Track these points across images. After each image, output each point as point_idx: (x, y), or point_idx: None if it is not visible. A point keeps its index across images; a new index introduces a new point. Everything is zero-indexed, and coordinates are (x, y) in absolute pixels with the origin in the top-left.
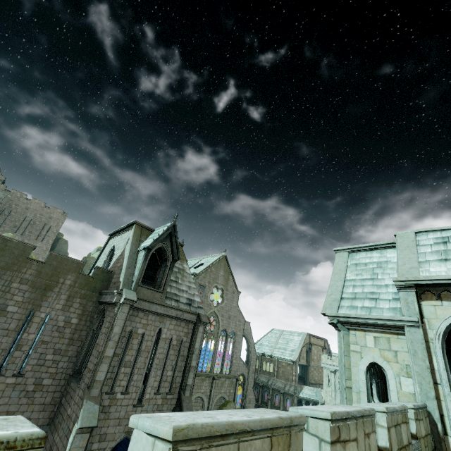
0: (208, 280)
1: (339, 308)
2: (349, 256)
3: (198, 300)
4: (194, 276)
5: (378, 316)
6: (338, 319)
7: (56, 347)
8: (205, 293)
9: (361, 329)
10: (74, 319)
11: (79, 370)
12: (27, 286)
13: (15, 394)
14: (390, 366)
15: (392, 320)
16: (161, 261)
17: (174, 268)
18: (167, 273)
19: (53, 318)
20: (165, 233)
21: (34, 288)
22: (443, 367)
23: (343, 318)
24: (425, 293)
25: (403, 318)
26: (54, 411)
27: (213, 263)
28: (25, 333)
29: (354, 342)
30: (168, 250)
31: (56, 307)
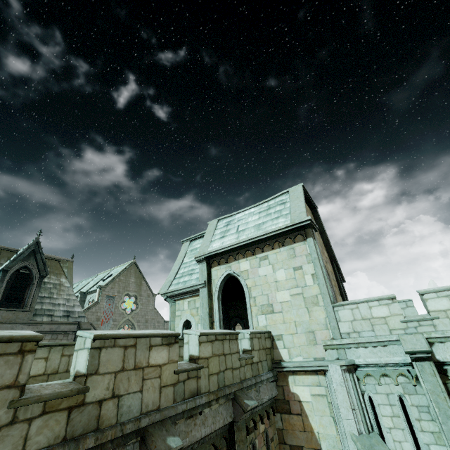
0: (118, 289)
1: (170, 286)
2: (190, 244)
3: (79, 310)
4: (100, 289)
5: (187, 286)
6: (167, 295)
7: None
8: (115, 303)
9: (182, 298)
10: None
11: None
12: None
13: None
14: (194, 319)
15: (193, 286)
16: (29, 280)
17: (47, 284)
18: (34, 290)
19: None
20: (27, 252)
21: None
22: (217, 309)
23: (169, 293)
24: (214, 262)
25: (198, 283)
26: None
27: (122, 271)
28: None
29: (178, 309)
30: (33, 268)
31: None
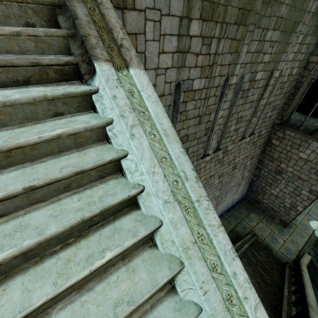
0: None
1: None
2: None
3: None
4: None
5: None
6: None
7: (274, 105)
8: None
9: None
10: (294, 69)
11: (289, 120)
12: (278, 32)
13: (249, 146)
14: None
15: None
16: None
17: None
18: None
19: (282, 74)
20: None
21: (282, 34)
22: None
23: None
24: None
25: None
26: (263, 147)
27: None
28: (261, 100)
29: None
30: None
31: (289, 58)
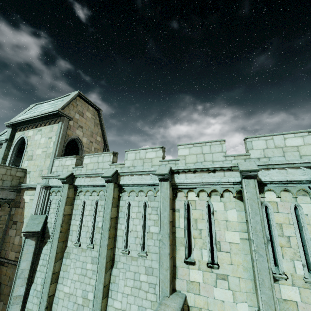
0: None
1: None
2: None
3: None
4: None
5: None
6: None
7: None
8: None
9: None
10: None
11: None
12: None
13: None
14: None
15: (0, 141)
16: None
17: None
18: None
19: None
20: None
21: None
22: (10, 156)
23: None
24: (18, 129)
25: (2, 139)
26: None
27: None
28: None
29: None
30: None
31: None
